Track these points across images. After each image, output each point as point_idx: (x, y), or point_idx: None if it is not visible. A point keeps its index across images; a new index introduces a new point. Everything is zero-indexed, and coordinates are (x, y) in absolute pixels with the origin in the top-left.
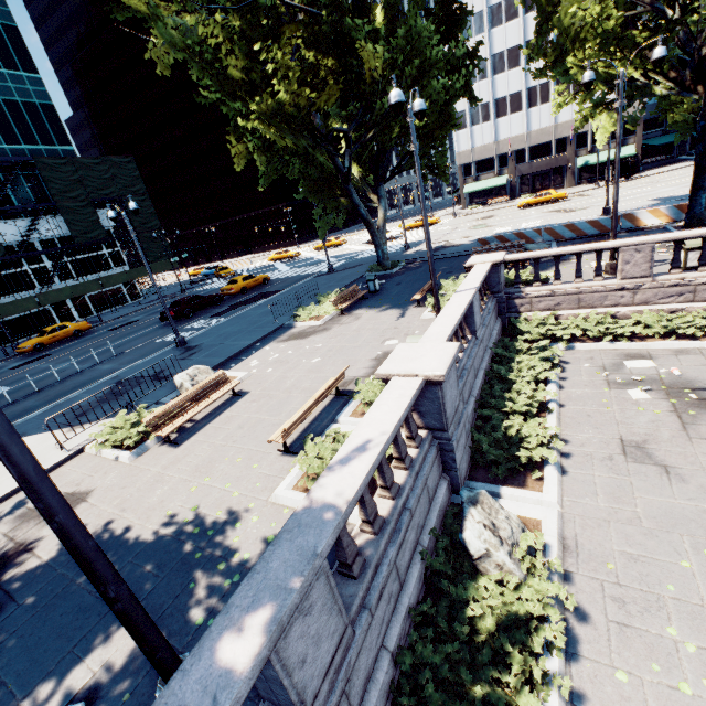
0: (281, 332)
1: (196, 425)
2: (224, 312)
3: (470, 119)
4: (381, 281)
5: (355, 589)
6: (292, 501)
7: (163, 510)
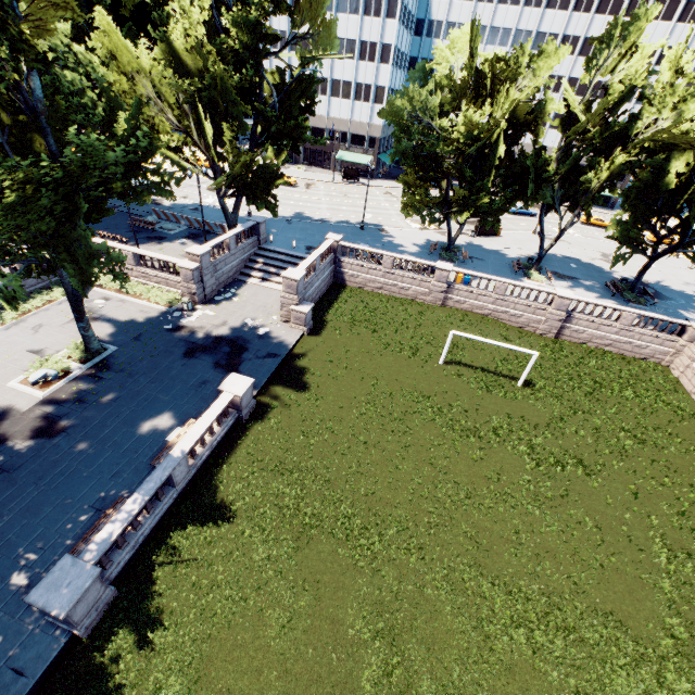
0: None
1: None
2: None
3: None
4: None
5: None
6: None
7: None
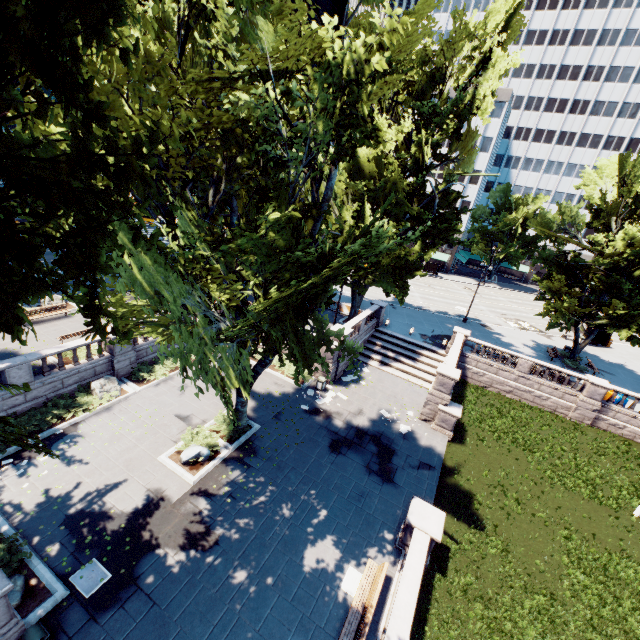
0: None
1: (39, 322)
2: None
3: None
4: None
5: (43, 378)
6: (49, 358)
7: (5, 346)
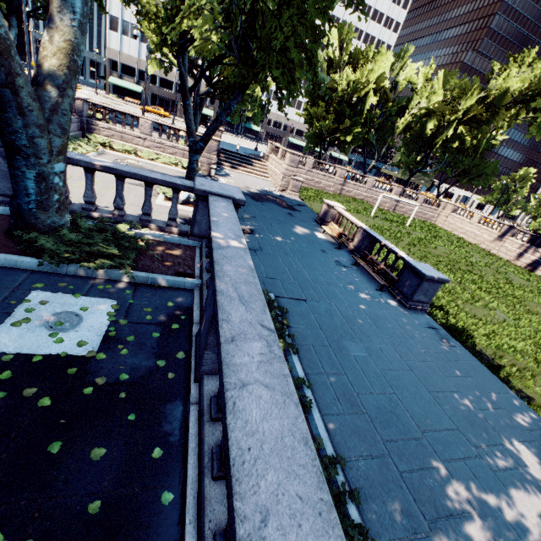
0: None
1: None
2: None
3: (122, 28)
4: None
5: None
6: None
7: None
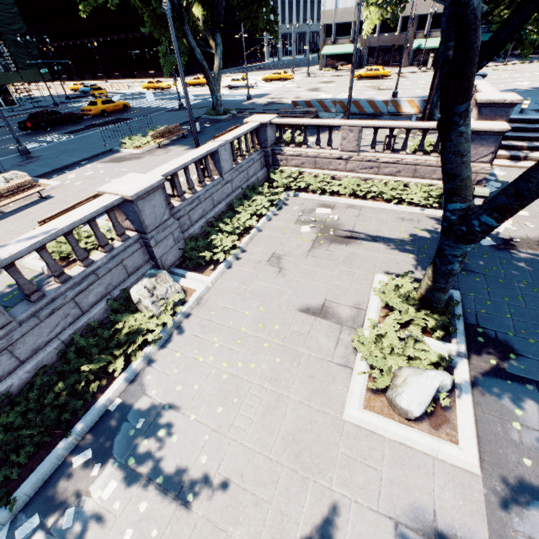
0: (107, 155)
1: (3, 215)
2: (77, 131)
3: None
4: (207, 125)
5: (30, 307)
6: (33, 265)
7: None
